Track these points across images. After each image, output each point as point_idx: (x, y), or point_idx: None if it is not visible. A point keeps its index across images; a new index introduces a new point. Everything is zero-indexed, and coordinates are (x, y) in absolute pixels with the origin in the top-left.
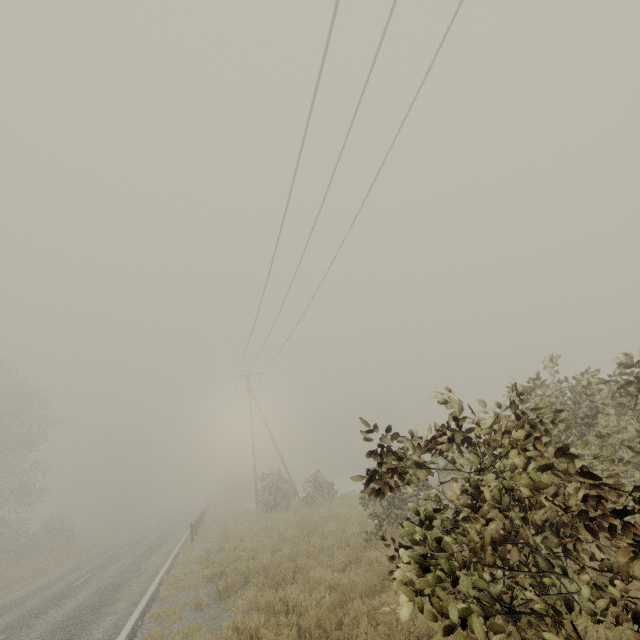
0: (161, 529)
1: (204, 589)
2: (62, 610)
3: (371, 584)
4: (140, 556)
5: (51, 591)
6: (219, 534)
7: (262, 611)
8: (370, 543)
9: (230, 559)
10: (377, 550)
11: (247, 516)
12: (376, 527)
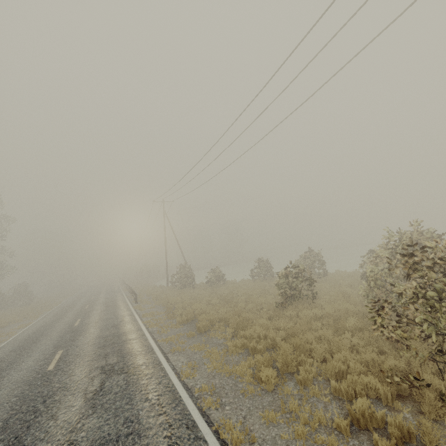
0: (100, 295)
1: (181, 328)
2: (89, 338)
3: (306, 326)
4: (107, 310)
5: (60, 328)
6: (154, 300)
7: (239, 338)
8: (277, 307)
9: (191, 313)
10: (291, 311)
11: (165, 290)
12: (286, 300)
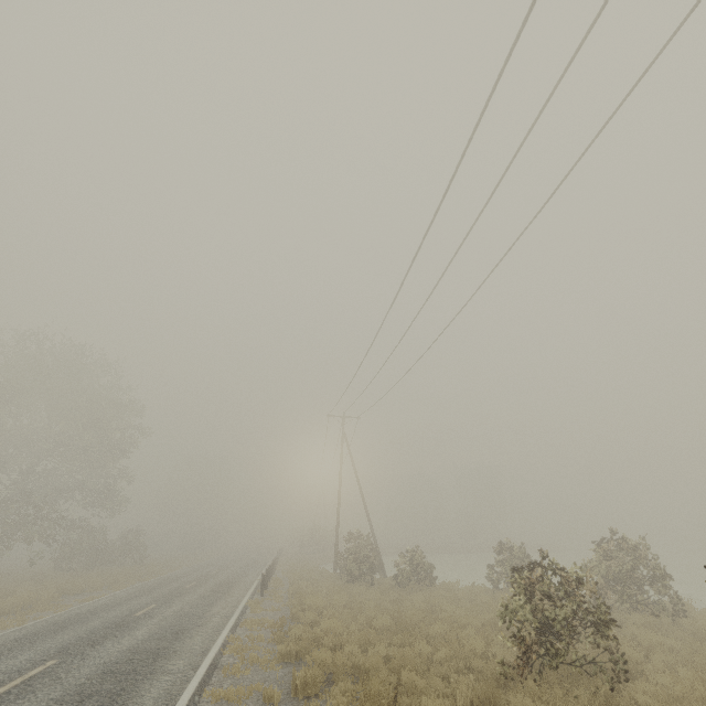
0: (229, 569)
1: (275, 672)
2: (118, 646)
3: None
4: (206, 598)
5: (113, 614)
6: (292, 595)
7: None
8: (505, 677)
9: (309, 639)
10: (529, 699)
11: (323, 580)
12: (523, 659)
